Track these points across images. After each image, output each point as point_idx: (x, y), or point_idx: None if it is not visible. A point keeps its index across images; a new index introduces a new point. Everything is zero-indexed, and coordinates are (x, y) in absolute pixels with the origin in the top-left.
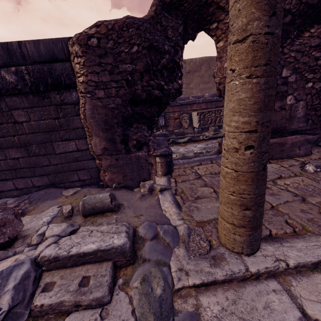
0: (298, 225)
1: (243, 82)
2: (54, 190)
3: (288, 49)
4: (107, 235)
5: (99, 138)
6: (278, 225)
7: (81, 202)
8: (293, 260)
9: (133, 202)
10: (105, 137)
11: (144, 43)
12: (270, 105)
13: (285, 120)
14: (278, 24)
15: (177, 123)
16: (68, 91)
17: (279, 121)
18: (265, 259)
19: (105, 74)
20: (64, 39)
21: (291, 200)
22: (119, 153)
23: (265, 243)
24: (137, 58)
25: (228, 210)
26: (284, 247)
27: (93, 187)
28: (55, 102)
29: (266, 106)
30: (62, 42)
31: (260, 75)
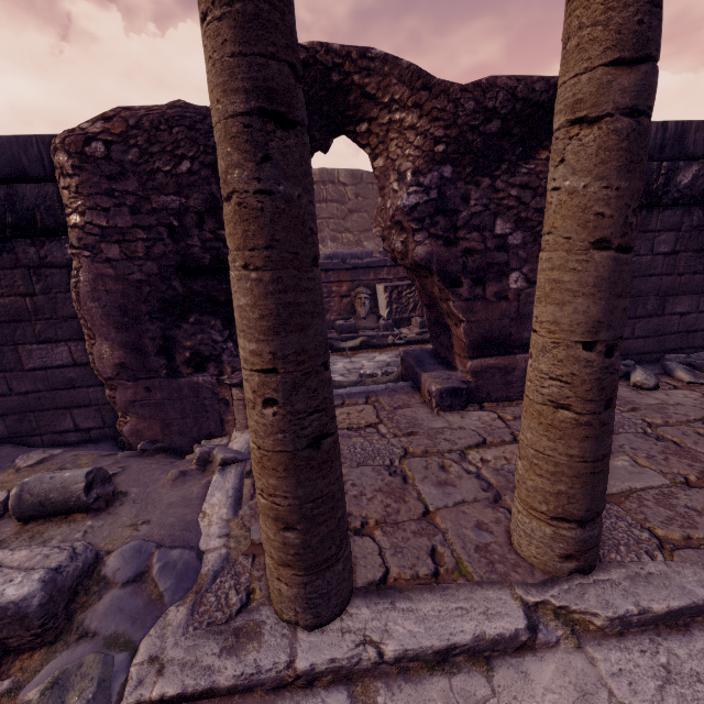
0: (449, 560)
1: (238, 275)
2: (5, 453)
3: (505, 182)
4: (3, 576)
5: (108, 343)
6: (410, 559)
7: (16, 489)
8: (397, 642)
9: (152, 490)
10: (122, 341)
11: (204, 156)
12: (296, 321)
13: (508, 320)
14: (281, 177)
15: (347, 305)
16: (56, 239)
17: (497, 322)
18: (340, 639)
19: (121, 213)
20: (45, 139)
21: (471, 500)
22: (153, 376)
23: (361, 599)
24: (190, 185)
25: (263, 527)
26: (394, 611)
27: (103, 446)
28: (26, 261)
29: (285, 324)
30: (40, 144)
31: (262, 266)
